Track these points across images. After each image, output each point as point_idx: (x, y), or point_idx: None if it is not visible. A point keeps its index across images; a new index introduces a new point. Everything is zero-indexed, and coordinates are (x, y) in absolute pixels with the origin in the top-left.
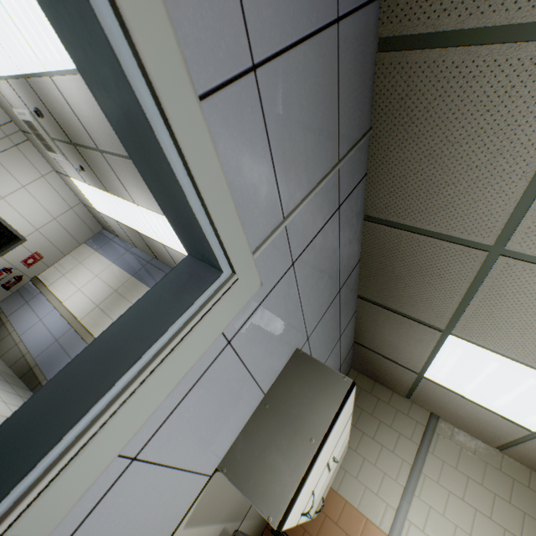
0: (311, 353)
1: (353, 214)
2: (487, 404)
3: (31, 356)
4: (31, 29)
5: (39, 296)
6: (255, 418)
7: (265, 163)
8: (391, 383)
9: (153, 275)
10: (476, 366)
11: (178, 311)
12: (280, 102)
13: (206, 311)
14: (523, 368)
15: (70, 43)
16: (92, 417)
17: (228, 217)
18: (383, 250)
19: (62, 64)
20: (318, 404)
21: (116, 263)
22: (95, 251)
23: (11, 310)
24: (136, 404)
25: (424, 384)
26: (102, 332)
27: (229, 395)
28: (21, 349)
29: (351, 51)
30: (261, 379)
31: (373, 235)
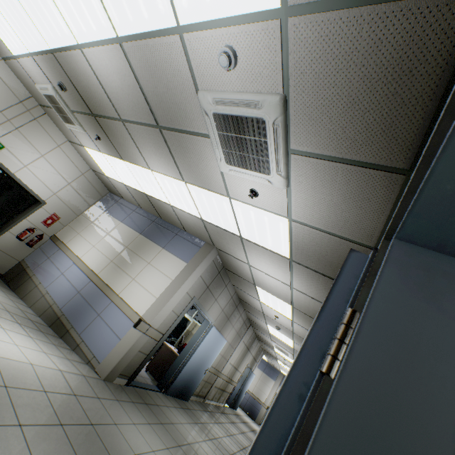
0: None
1: None
2: None
3: (57, 306)
4: None
5: (59, 252)
6: None
7: None
8: None
9: (159, 232)
10: None
11: None
12: None
13: None
14: None
15: None
16: None
17: None
18: None
19: (97, 34)
20: None
21: (124, 222)
22: (104, 212)
23: (35, 265)
24: None
25: None
26: (345, 362)
27: None
28: (47, 300)
29: None
30: None
31: None
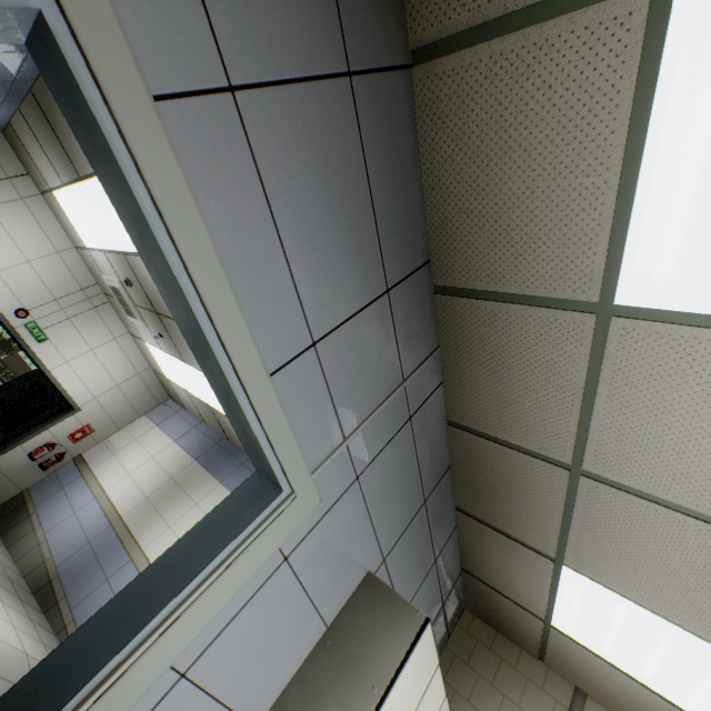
0: (392, 579)
1: (430, 421)
2: (635, 672)
3: (53, 562)
4: None
5: (80, 480)
6: (313, 656)
7: (325, 400)
8: (516, 634)
9: (221, 460)
10: (604, 612)
11: (241, 527)
12: (338, 356)
13: (265, 527)
14: (652, 616)
15: (195, 351)
16: (160, 620)
17: (289, 447)
18: (472, 458)
19: None
20: (385, 643)
21: (179, 442)
22: (156, 426)
23: (42, 497)
24: (195, 613)
25: (555, 638)
26: (175, 542)
27: (284, 620)
28: (43, 552)
29: (405, 303)
30: (323, 606)
31: (458, 441)
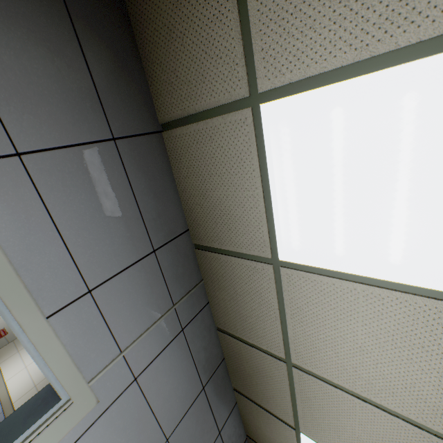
0: None
1: (202, 329)
2: None
3: None
4: None
5: None
6: None
7: (101, 327)
8: None
9: None
10: None
11: (19, 433)
12: (112, 296)
13: (40, 431)
14: None
15: None
16: None
17: (65, 365)
18: (234, 352)
19: None
20: None
21: None
22: None
23: None
24: None
25: None
26: None
27: None
28: None
29: (170, 256)
30: None
31: (225, 341)
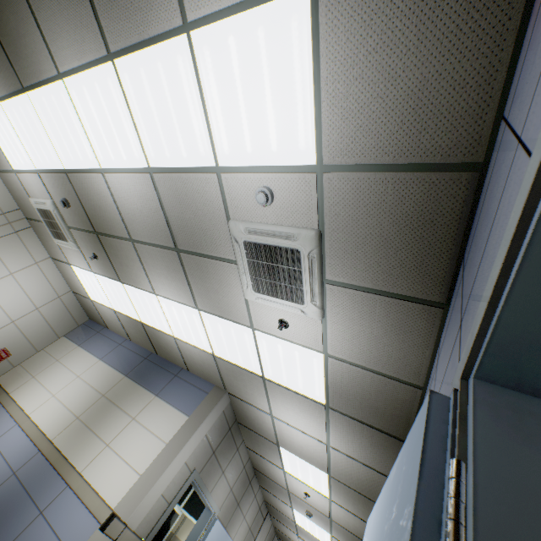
0: None
1: None
2: None
3: None
4: (103, 134)
5: None
6: None
7: None
8: None
9: (152, 373)
10: None
11: None
12: None
13: None
14: None
15: None
16: None
17: None
18: None
19: (126, 163)
20: None
21: (105, 360)
22: (78, 346)
23: None
24: None
25: None
26: (474, 524)
27: None
28: None
29: None
30: None
31: None
